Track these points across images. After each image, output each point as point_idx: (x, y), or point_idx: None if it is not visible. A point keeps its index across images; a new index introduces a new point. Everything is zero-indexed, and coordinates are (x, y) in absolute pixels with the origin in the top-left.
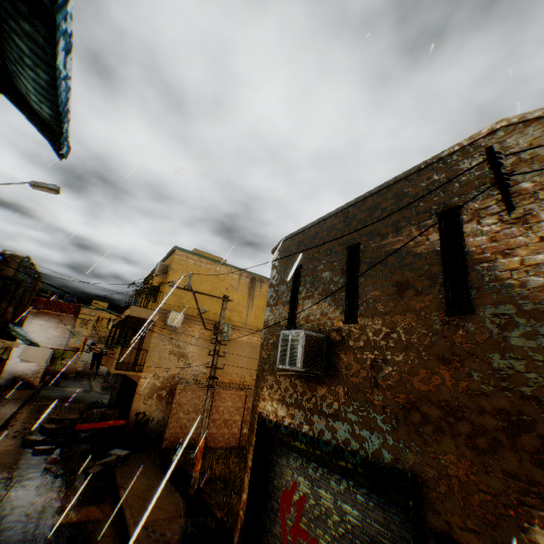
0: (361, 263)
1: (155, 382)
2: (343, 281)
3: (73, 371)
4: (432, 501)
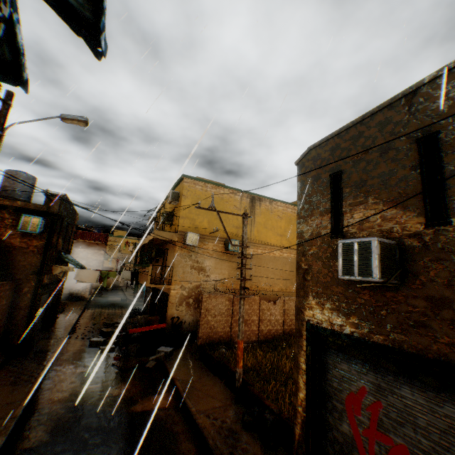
0: (445, 153)
1: (182, 292)
2: (415, 179)
3: (109, 285)
4: None
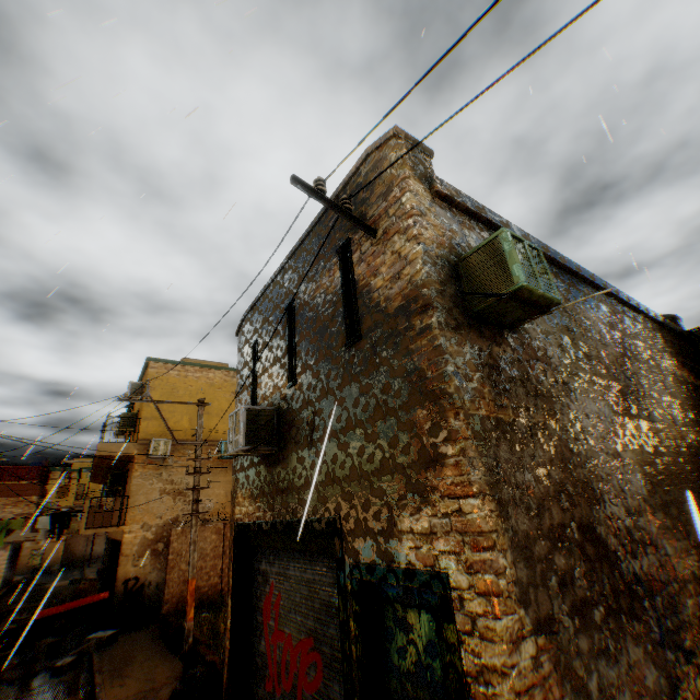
0: (296, 319)
1: (145, 534)
2: (286, 344)
3: (57, 561)
4: (348, 535)
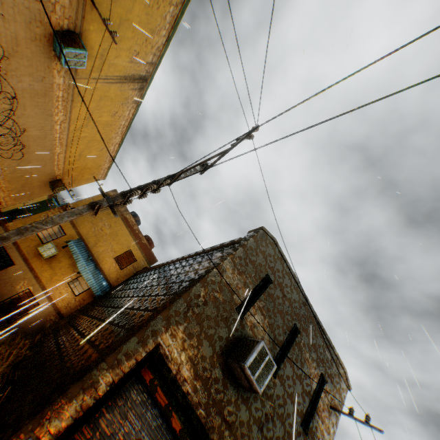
0: (294, 345)
1: None
2: (283, 340)
3: None
4: None
